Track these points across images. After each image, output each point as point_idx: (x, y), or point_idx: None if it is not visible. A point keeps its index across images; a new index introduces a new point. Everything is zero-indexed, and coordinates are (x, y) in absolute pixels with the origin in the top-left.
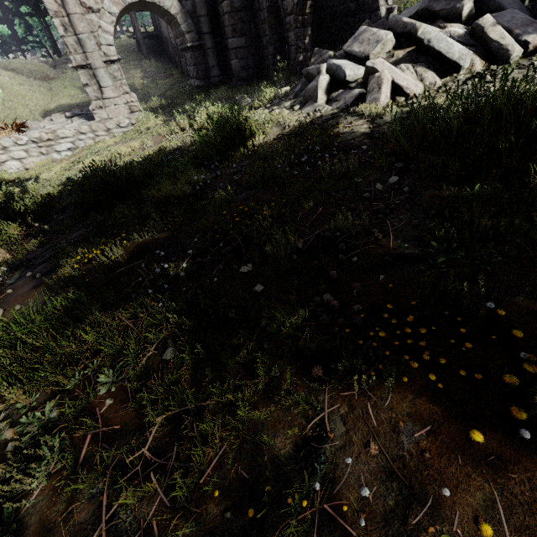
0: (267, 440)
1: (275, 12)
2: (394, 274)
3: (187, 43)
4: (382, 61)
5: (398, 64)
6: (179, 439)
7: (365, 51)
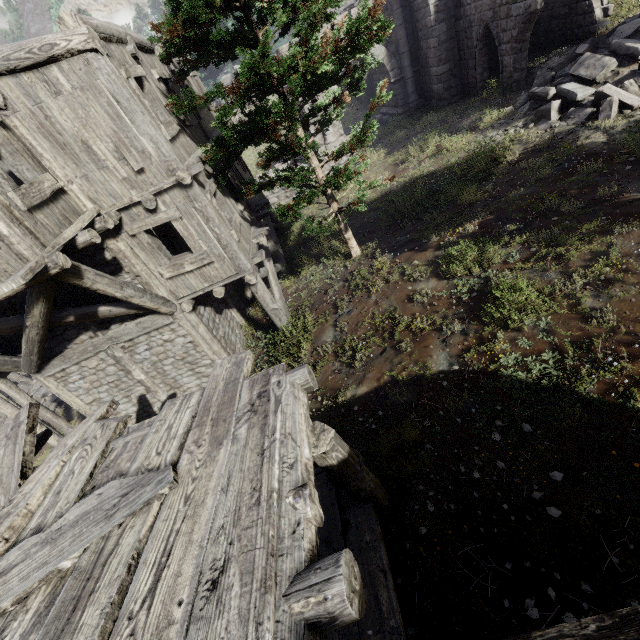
0: (596, 248)
1: (486, 39)
2: (634, 205)
3: (389, 79)
4: (609, 86)
5: (622, 81)
6: (558, 260)
7: (591, 75)
